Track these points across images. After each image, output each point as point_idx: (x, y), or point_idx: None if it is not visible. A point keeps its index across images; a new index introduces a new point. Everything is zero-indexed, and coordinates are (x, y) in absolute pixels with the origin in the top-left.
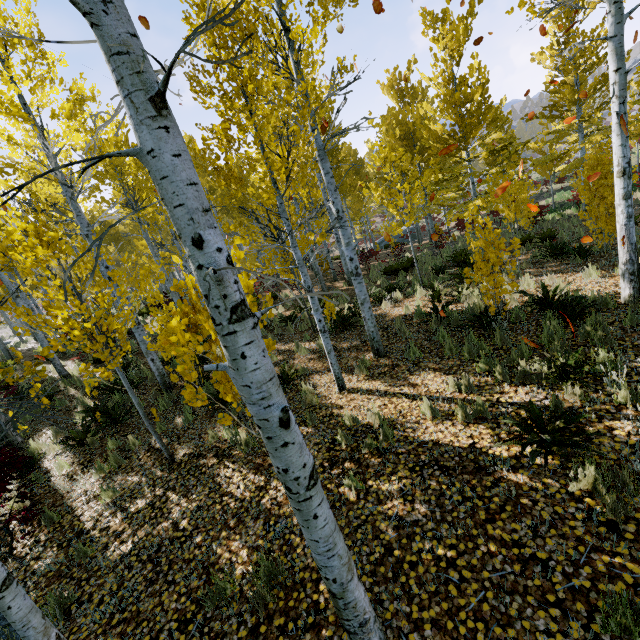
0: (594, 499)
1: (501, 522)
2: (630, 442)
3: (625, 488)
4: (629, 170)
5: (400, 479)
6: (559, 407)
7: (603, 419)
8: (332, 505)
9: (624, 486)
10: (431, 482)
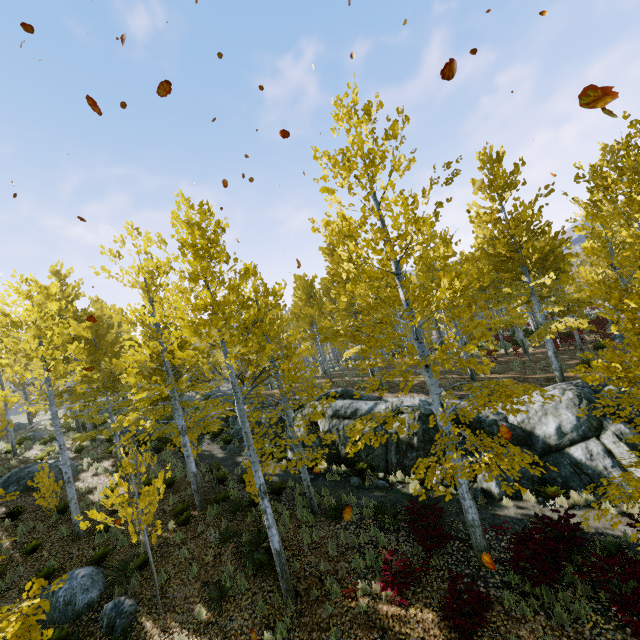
0: None
1: None
2: None
3: None
4: None
5: None
6: None
7: None
8: None
9: None
10: None
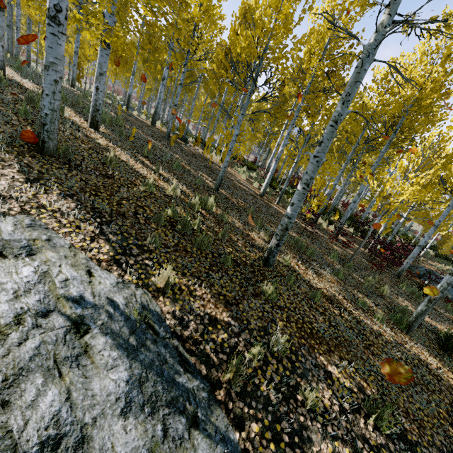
0: None
1: None
2: None
3: None
4: None
5: None
6: None
7: None
8: None
9: None
10: None
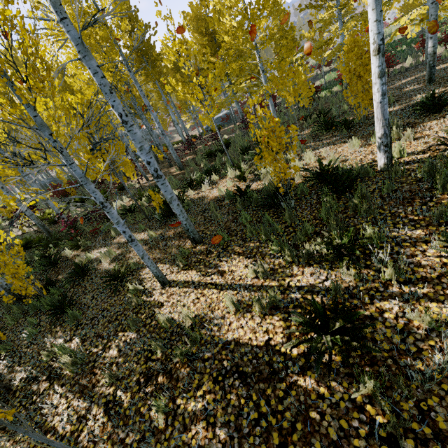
0: (374, 406)
1: (293, 447)
2: (399, 327)
3: (400, 388)
4: (383, 47)
5: (204, 394)
6: (338, 291)
7: (374, 300)
8: (142, 436)
9: (399, 387)
10: (231, 396)
